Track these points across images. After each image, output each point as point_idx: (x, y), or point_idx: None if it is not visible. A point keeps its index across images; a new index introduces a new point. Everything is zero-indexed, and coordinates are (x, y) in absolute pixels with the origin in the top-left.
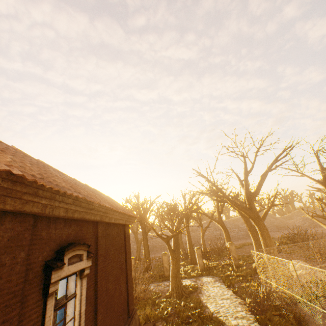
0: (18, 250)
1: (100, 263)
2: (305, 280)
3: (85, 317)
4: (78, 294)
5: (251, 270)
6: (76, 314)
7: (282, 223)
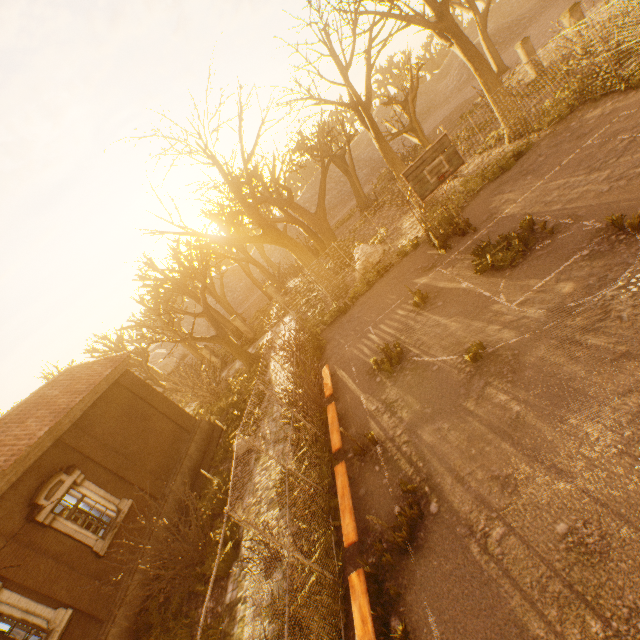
0: None
1: (96, 456)
2: (360, 275)
3: (112, 492)
4: (87, 493)
5: None
6: (97, 500)
7: (429, 101)
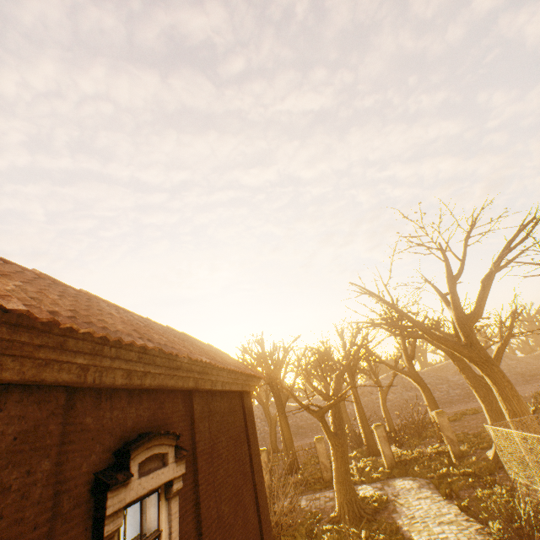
0: (36, 458)
1: (201, 466)
2: None
3: None
4: (164, 530)
5: (489, 463)
6: None
7: (532, 368)
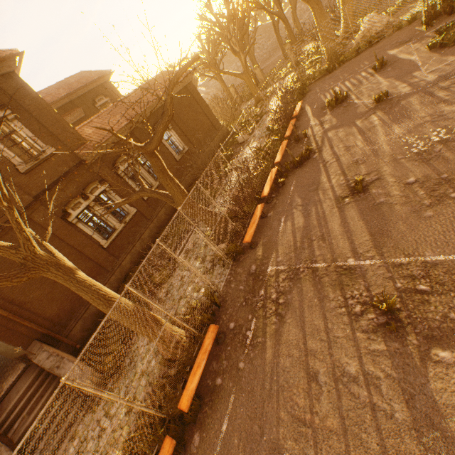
0: (143, 135)
1: (176, 121)
2: (357, 44)
3: (181, 140)
4: (173, 135)
5: None
6: (176, 140)
7: None
